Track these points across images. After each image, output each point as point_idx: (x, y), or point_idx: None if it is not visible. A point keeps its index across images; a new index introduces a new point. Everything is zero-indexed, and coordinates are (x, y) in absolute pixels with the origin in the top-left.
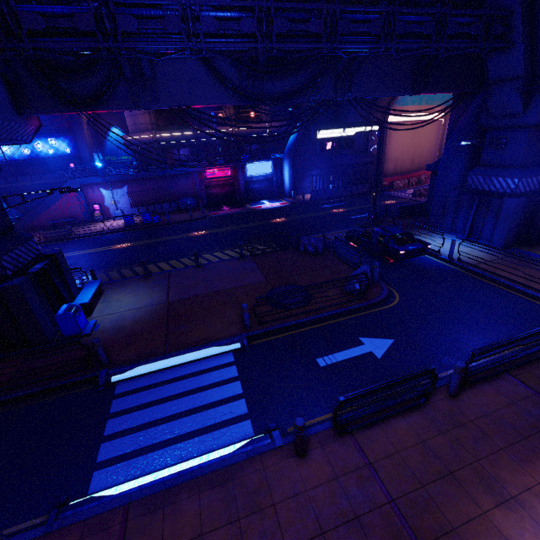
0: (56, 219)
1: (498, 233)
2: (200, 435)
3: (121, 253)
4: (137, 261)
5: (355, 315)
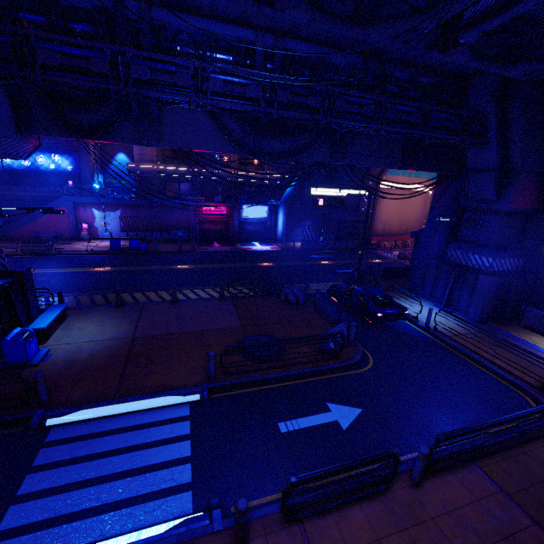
0: (40, 233)
1: (473, 307)
2: (130, 506)
3: (99, 277)
4: (112, 288)
5: (326, 377)
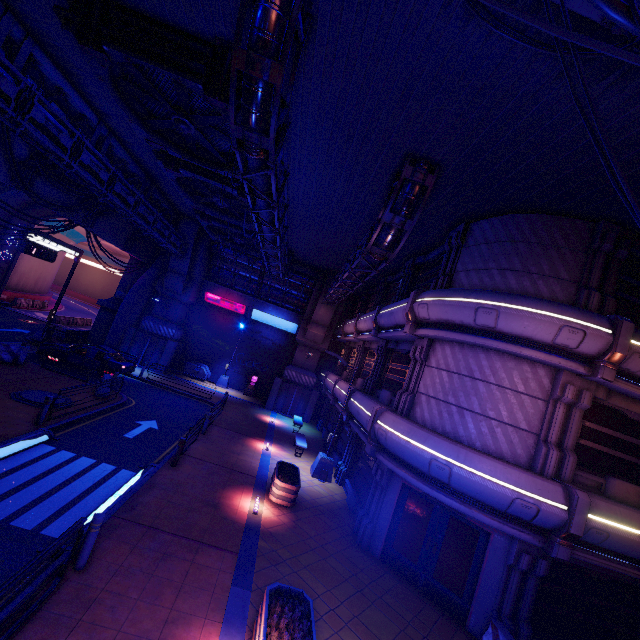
0: None
1: (162, 363)
2: (101, 485)
3: None
4: None
5: (118, 411)
